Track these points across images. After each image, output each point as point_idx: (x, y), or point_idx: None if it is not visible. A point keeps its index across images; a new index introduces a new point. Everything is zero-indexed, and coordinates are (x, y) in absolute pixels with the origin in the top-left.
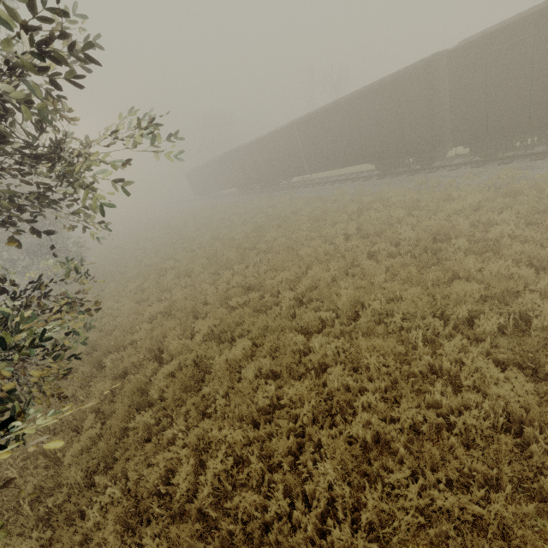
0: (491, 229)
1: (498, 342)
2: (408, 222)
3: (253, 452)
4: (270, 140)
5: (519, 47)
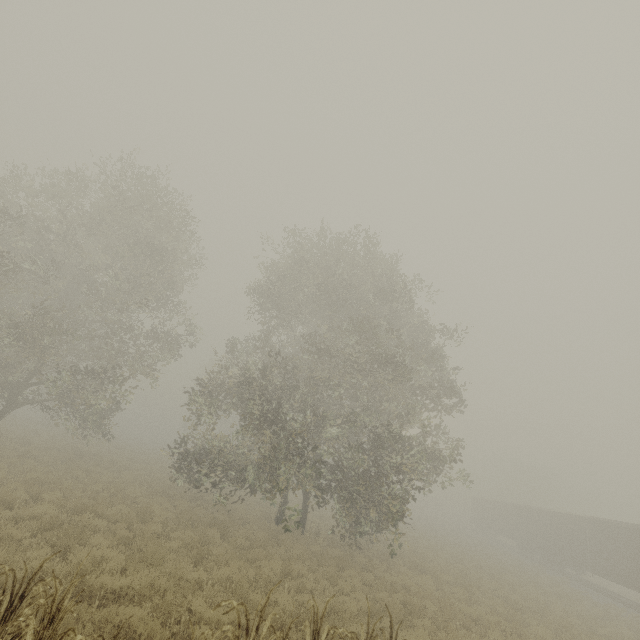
0: None
1: None
2: (622, 635)
3: None
4: (561, 518)
5: None
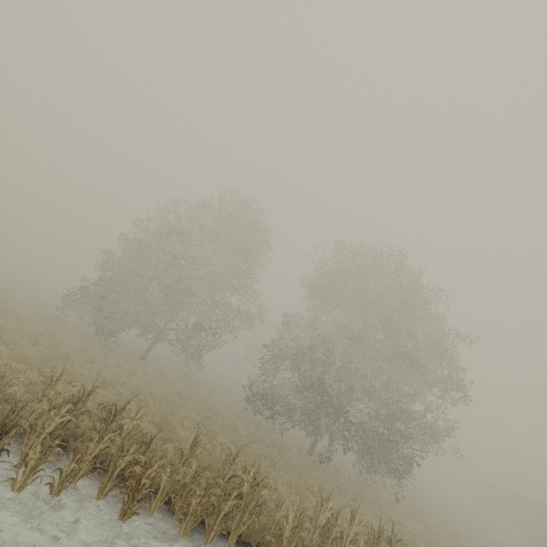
0: None
1: None
2: None
3: None
4: None
5: None
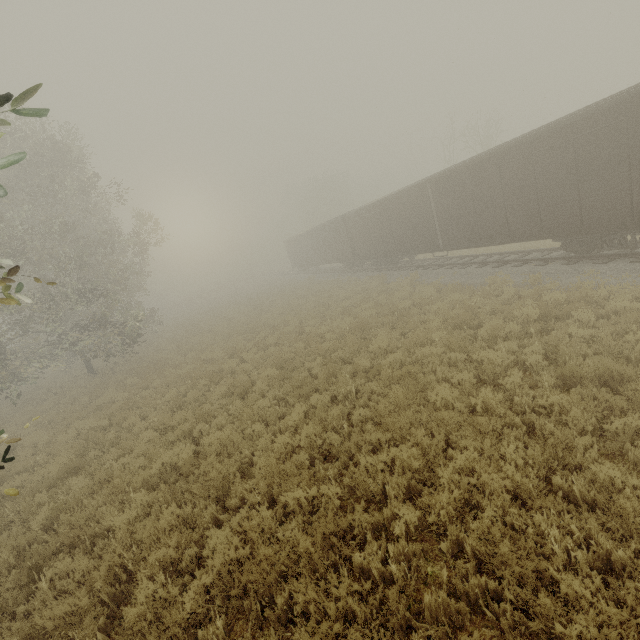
0: None
1: None
2: None
3: None
4: (390, 204)
5: None
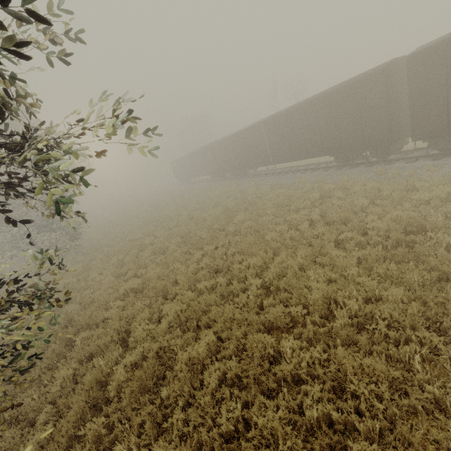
0: None
1: None
2: (374, 211)
3: None
4: (240, 136)
5: None
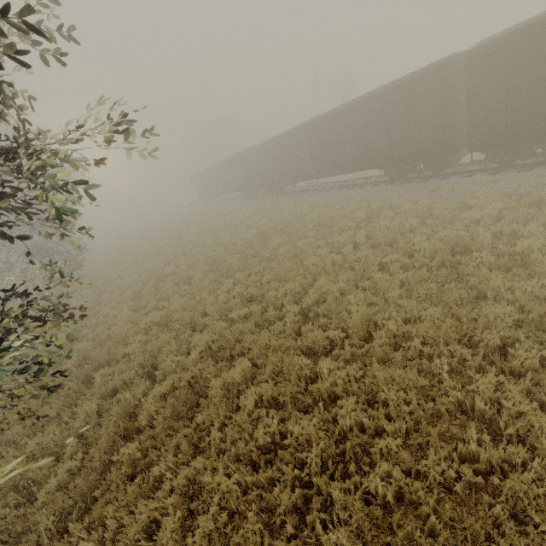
0: (516, 242)
1: (540, 379)
2: (422, 231)
3: (251, 501)
4: (275, 144)
5: (544, 47)
